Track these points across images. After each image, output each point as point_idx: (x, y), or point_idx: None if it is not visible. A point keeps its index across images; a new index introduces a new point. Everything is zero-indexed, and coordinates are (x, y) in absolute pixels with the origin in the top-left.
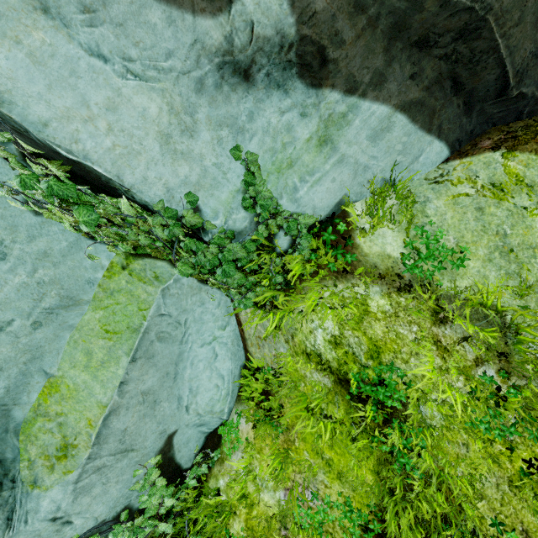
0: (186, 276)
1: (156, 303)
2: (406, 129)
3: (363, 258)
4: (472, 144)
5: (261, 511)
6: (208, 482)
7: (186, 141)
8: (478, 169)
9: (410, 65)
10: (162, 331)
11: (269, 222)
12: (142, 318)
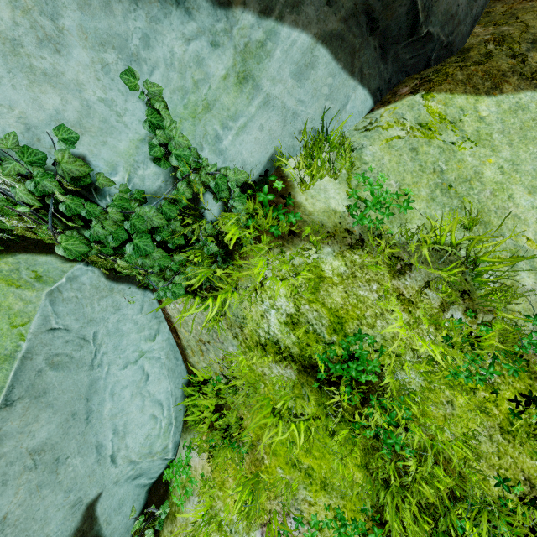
0: (77, 258)
1: (41, 313)
2: (330, 68)
3: (308, 217)
4: (392, 93)
5: None
6: None
7: (49, 57)
8: (404, 112)
9: None
10: (57, 354)
11: (190, 177)
12: (18, 337)
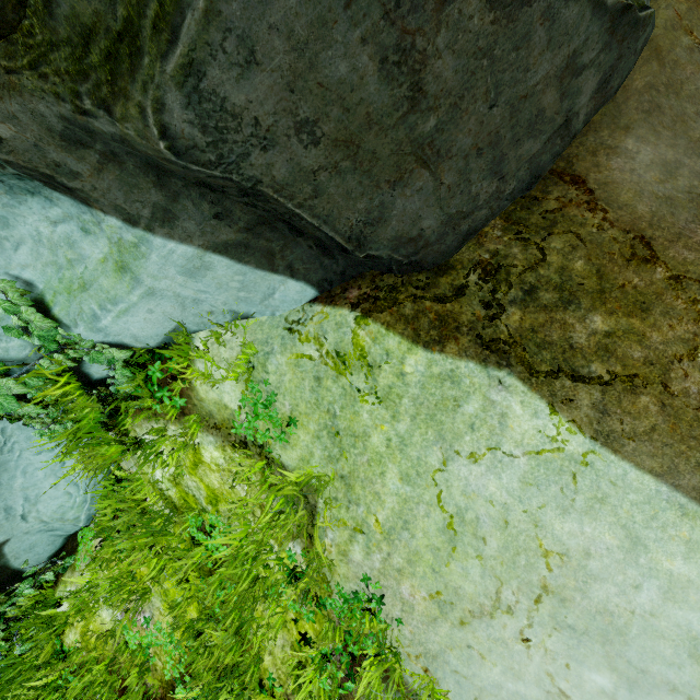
0: None
1: None
2: (235, 269)
3: (199, 402)
4: (344, 287)
5: (97, 626)
6: (58, 587)
7: None
8: (329, 329)
9: (208, 203)
10: None
11: (56, 356)
12: None
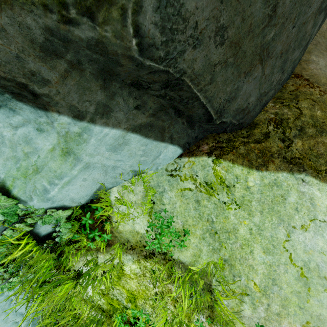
0: None
1: None
2: (142, 142)
3: (118, 234)
4: (197, 145)
5: None
6: None
7: None
8: (198, 170)
9: (133, 99)
10: None
11: (16, 225)
12: None
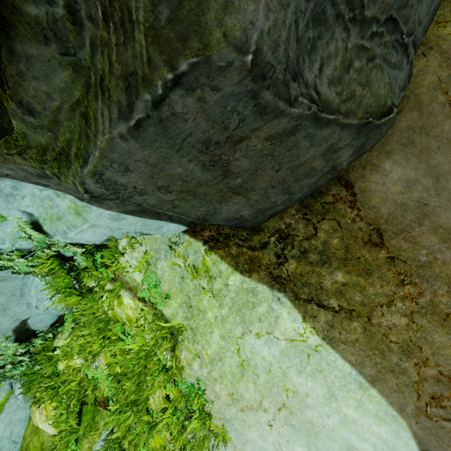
0: None
1: None
2: (139, 219)
3: (121, 275)
4: (202, 227)
5: (73, 364)
6: (55, 340)
7: None
8: (190, 252)
9: None
10: (2, 276)
11: (46, 250)
12: None
